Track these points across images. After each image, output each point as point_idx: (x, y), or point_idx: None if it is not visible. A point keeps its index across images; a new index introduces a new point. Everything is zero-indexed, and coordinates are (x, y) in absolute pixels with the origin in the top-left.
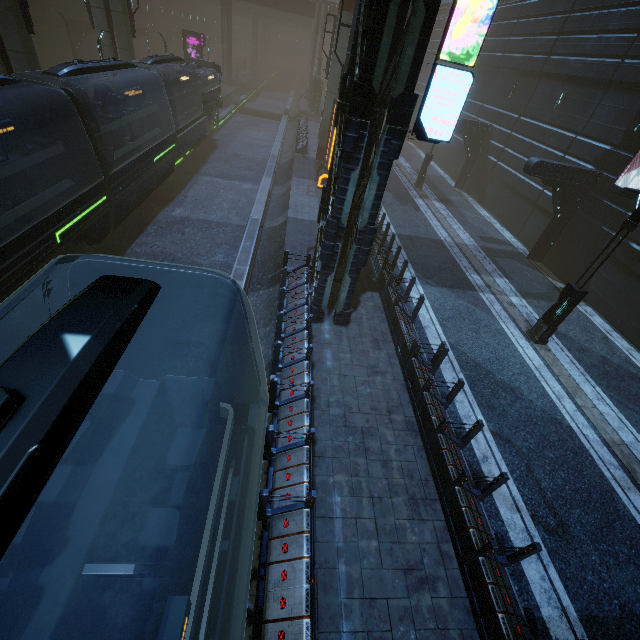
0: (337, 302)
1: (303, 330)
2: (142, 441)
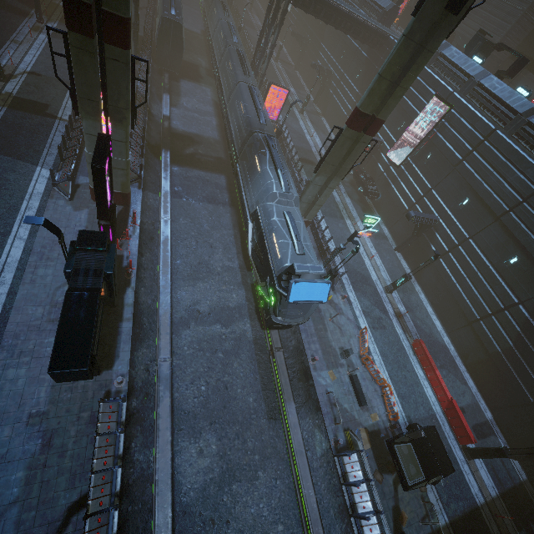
0: None
1: None
2: None
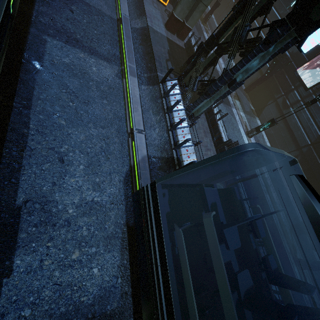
0: (196, 110)
1: (187, 127)
2: (228, 222)
